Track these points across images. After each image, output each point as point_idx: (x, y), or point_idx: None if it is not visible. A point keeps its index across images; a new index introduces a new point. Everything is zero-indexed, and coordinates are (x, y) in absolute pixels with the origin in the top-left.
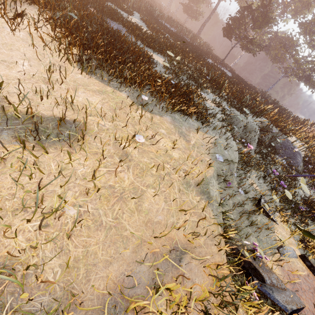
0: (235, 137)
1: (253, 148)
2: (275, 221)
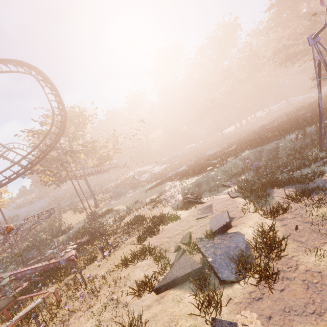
0: (258, 161)
1: (249, 161)
2: (231, 186)
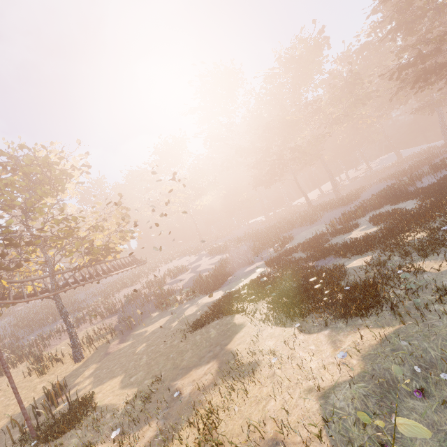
0: None
1: None
2: None
